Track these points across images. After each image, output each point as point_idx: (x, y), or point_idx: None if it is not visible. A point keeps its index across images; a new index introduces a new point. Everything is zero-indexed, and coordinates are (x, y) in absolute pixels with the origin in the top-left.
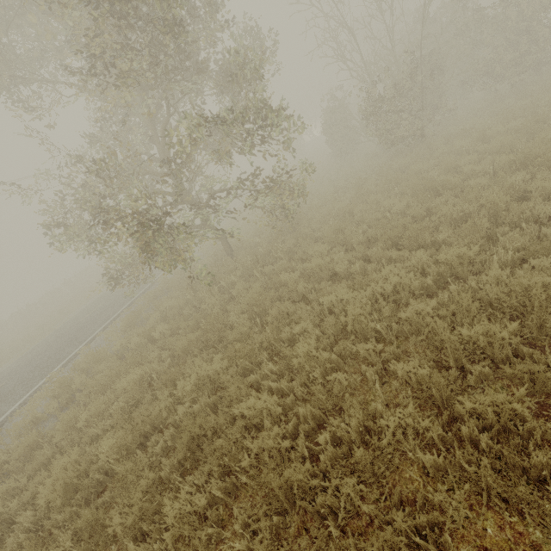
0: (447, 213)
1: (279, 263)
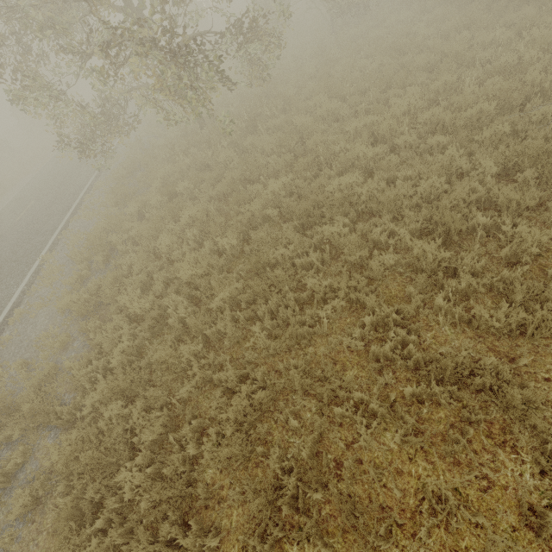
0: (421, 62)
1: (280, 117)
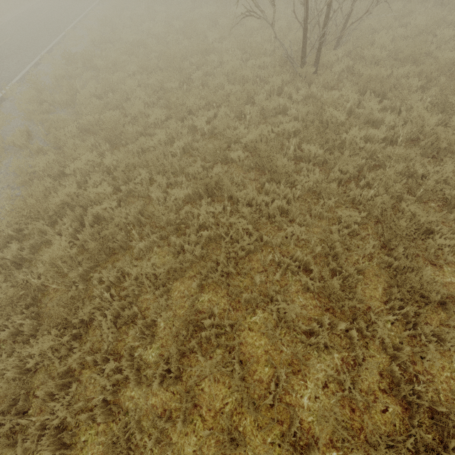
0: None
1: None
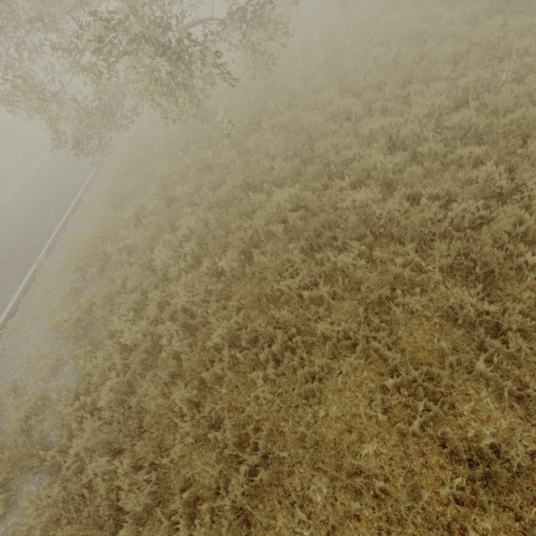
0: (445, 53)
1: (286, 114)
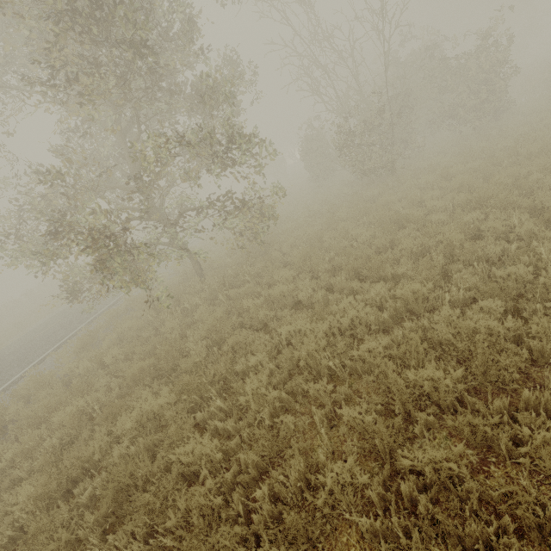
0: (407, 246)
1: (245, 286)
